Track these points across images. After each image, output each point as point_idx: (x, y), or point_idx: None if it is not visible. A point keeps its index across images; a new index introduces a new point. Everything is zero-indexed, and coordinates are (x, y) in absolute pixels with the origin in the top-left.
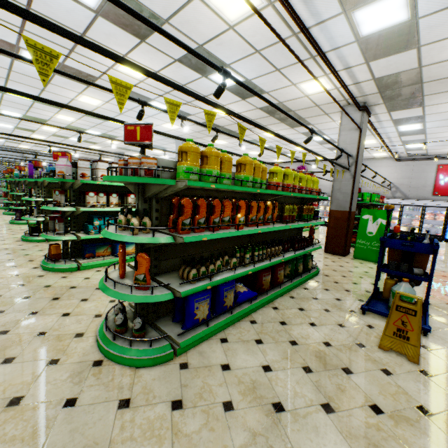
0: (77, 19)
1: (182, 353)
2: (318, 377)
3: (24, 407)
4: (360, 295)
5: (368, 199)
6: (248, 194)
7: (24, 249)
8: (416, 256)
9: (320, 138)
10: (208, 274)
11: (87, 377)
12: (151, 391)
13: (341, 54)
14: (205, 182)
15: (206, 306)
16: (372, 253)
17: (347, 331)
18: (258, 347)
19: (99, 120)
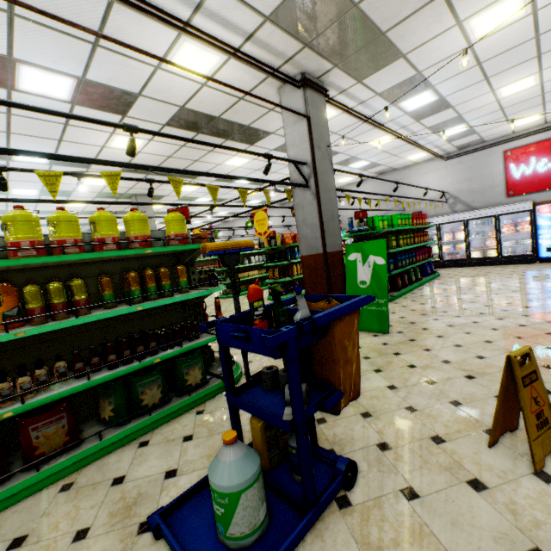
0: None
1: None
2: None
3: None
4: None
5: (385, 224)
6: None
7: None
8: (315, 347)
9: None
10: None
11: None
12: None
13: None
14: None
15: None
16: (370, 316)
17: None
18: None
19: None
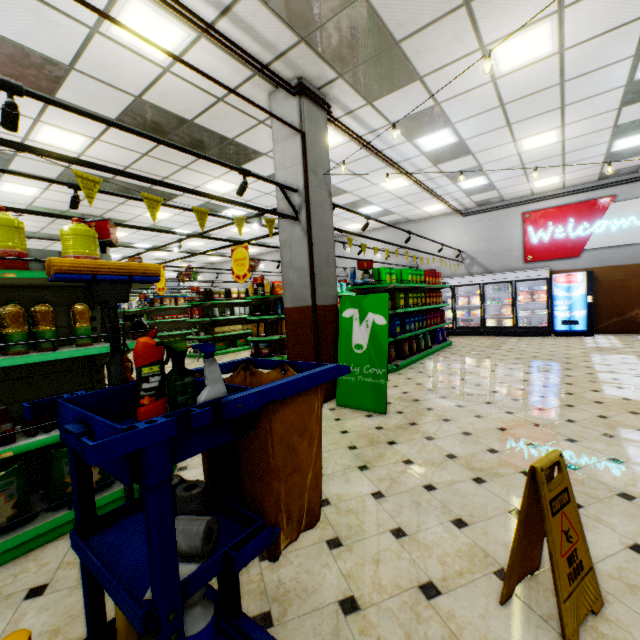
0: None
1: None
2: None
3: None
4: None
5: (393, 278)
6: None
7: None
8: (244, 447)
9: None
10: None
11: None
12: None
13: None
14: None
15: None
16: (365, 390)
17: None
18: None
19: None
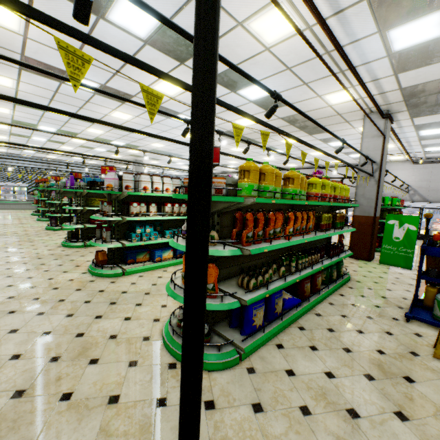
0: (126, 48)
1: (245, 358)
2: (382, 385)
3: (123, 405)
4: (398, 302)
5: (389, 203)
6: (288, 204)
7: (68, 255)
8: None
9: (337, 143)
10: (266, 283)
11: (167, 379)
12: (229, 394)
13: (370, 68)
14: (262, 197)
15: (262, 313)
16: (399, 258)
17: (396, 339)
18: (315, 354)
19: (125, 132)
